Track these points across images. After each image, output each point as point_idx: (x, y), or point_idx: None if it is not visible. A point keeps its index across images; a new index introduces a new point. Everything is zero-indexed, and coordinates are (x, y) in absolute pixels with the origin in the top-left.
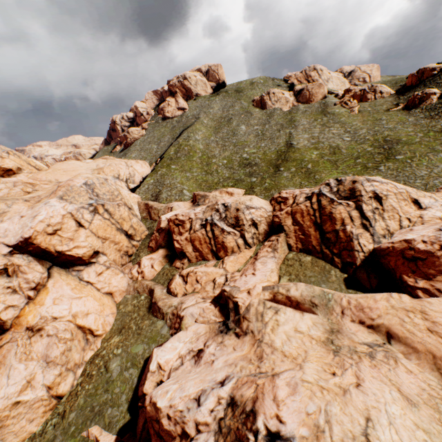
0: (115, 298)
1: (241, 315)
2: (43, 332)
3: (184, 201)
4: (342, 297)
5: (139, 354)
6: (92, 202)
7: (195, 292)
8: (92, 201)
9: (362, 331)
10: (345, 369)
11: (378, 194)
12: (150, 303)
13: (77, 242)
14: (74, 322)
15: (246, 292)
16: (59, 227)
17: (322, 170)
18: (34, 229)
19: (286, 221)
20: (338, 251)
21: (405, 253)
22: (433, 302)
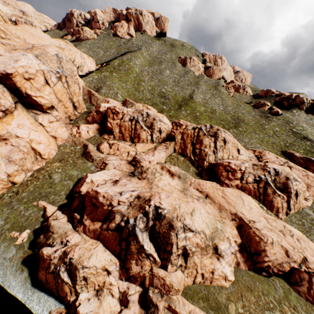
0: (58, 141)
1: (143, 171)
2: (8, 142)
3: (117, 101)
4: (192, 178)
5: (74, 175)
6: (59, 71)
7: (115, 155)
8: (60, 70)
9: (196, 192)
10: (188, 198)
11: (226, 140)
12: (84, 152)
13: (42, 94)
14: (30, 144)
15: (148, 162)
16: (32, 77)
17: (203, 119)
18: (16, 69)
19: (178, 136)
20: (198, 159)
21: (226, 167)
22: (228, 189)
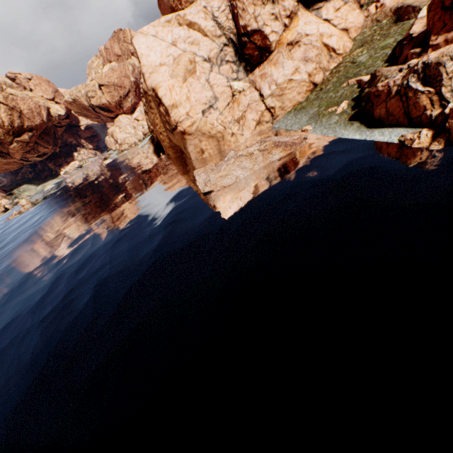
0: (350, 34)
1: None
2: (300, 43)
3: None
4: None
5: (388, 44)
6: None
7: None
8: None
9: None
10: None
11: None
12: (396, 19)
13: None
14: (320, 41)
15: None
16: None
17: None
18: None
19: None
20: None
21: None
22: None
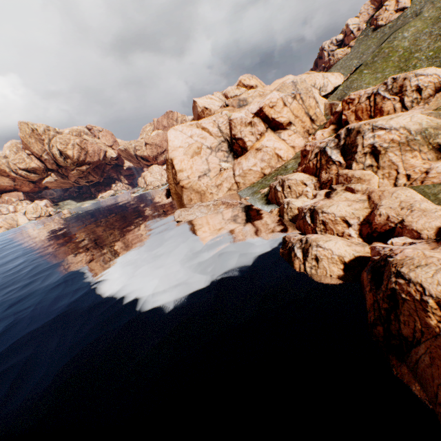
0: (295, 150)
1: None
2: (261, 150)
3: None
4: None
5: None
6: (294, 92)
7: None
8: (294, 92)
9: None
10: None
11: None
12: None
13: (281, 115)
14: (274, 151)
15: None
16: (274, 105)
17: None
18: (264, 103)
19: None
20: None
21: None
22: None
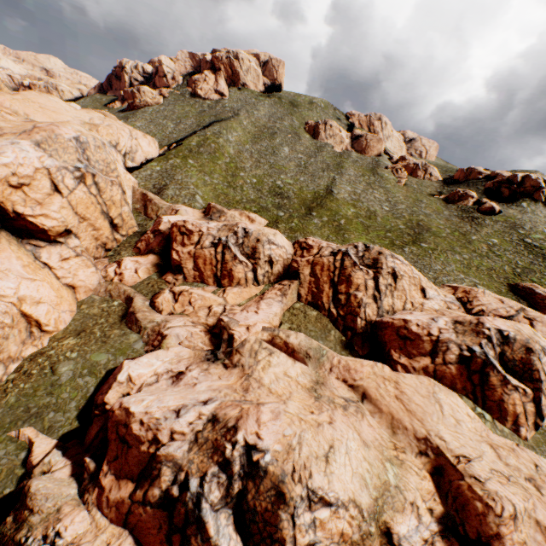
0: (78, 294)
1: (234, 348)
2: None
3: (194, 208)
4: (335, 356)
5: (100, 363)
6: (81, 167)
7: (185, 314)
8: (81, 165)
9: (343, 388)
10: (322, 411)
11: (396, 272)
12: (125, 312)
13: (47, 210)
14: (18, 307)
15: (246, 327)
16: (27, 181)
17: (353, 230)
18: None
19: (304, 269)
20: (345, 313)
21: (399, 331)
22: (406, 377)
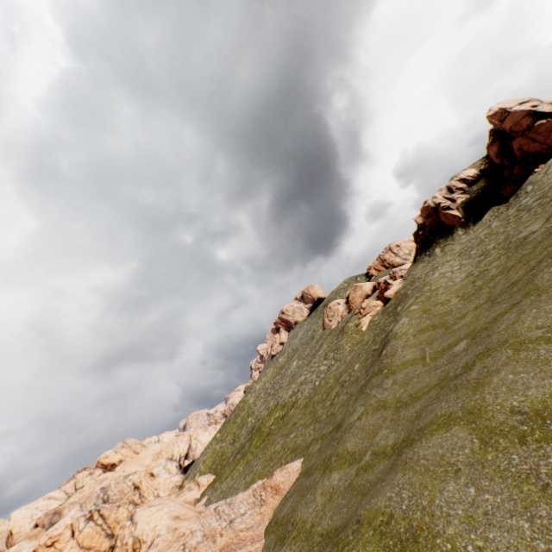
0: None
1: None
2: None
3: None
4: None
5: None
6: (93, 508)
7: None
8: (94, 506)
9: None
10: None
11: (117, 542)
12: None
13: None
14: None
15: None
16: (58, 538)
17: (249, 451)
18: (40, 542)
19: None
20: None
21: None
22: None
